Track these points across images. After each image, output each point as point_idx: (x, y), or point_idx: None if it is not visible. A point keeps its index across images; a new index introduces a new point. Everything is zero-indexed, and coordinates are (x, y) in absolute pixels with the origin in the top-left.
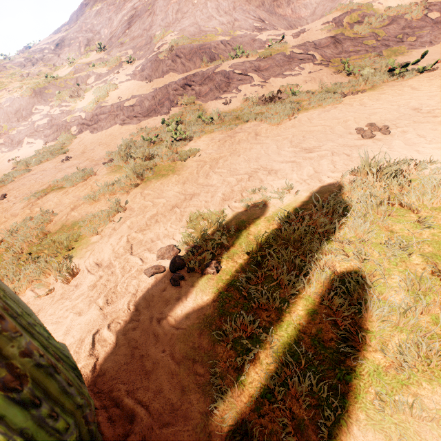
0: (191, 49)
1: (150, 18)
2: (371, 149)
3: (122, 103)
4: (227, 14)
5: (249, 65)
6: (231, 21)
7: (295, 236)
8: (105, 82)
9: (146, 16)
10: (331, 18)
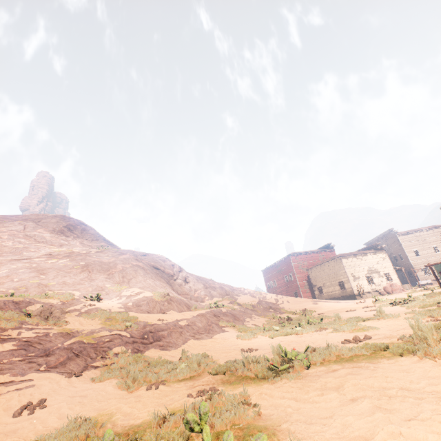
0: (177, 298)
1: (86, 273)
2: (387, 308)
3: (175, 322)
4: (163, 288)
5: (234, 311)
6: (170, 292)
7: (434, 302)
8: (77, 310)
9: (77, 271)
10: (228, 301)
